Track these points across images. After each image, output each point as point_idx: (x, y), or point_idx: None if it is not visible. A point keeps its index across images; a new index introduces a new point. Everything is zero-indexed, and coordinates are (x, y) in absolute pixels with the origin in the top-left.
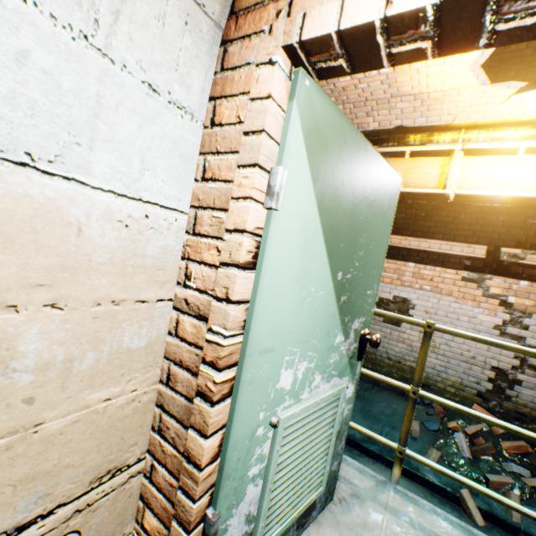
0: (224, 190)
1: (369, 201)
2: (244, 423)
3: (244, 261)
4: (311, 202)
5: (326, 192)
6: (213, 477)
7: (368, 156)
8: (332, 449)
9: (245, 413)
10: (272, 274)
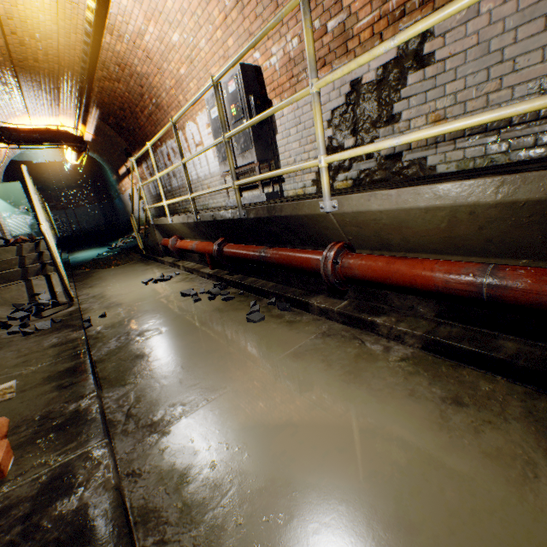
0: None
1: (10, 190)
2: None
3: None
4: None
5: None
6: None
7: (4, 185)
8: (29, 226)
9: None
10: None
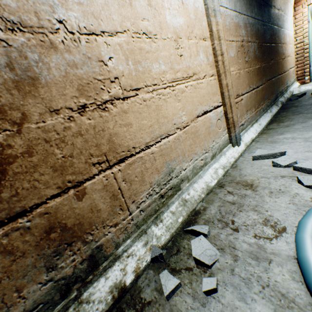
0: (300, 26)
1: None
2: (310, 52)
3: (307, 32)
4: (310, 21)
5: (311, 18)
6: (308, 60)
7: None
8: None
9: (310, 51)
10: (309, 32)
